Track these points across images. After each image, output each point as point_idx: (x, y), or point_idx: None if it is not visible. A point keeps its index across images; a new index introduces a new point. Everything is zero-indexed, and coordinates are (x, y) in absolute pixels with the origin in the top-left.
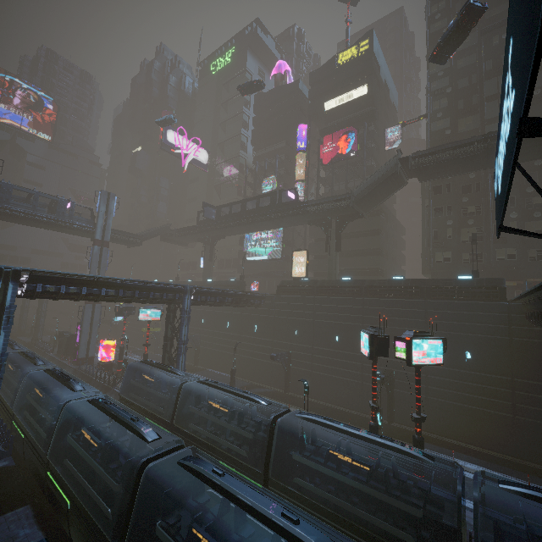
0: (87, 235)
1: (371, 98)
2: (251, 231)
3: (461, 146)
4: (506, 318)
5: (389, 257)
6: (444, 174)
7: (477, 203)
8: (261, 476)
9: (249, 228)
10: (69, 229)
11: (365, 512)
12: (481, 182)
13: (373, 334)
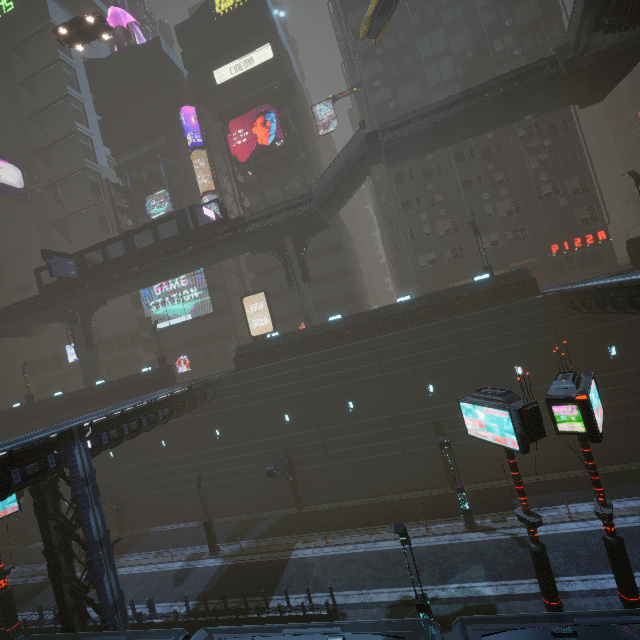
0: None
1: (280, 65)
2: (153, 283)
3: (440, 109)
4: (547, 313)
5: (356, 276)
6: (415, 154)
7: (443, 189)
8: None
9: (149, 278)
10: None
11: None
12: (442, 164)
13: (522, 408)
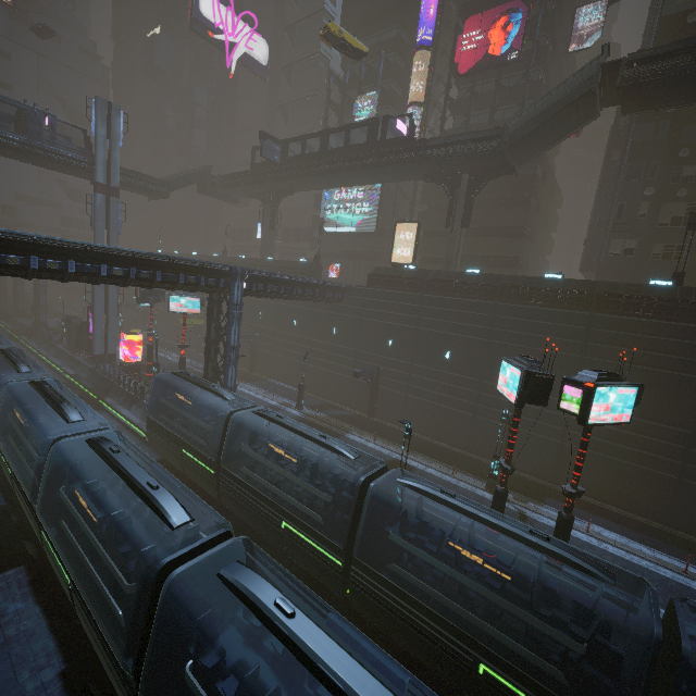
0: (84, 176)
1: None
2: (333, 186)
3: None
4: None
5: (534, 242)
6: (670, 102)
7: None
8: (341, 552)
9: (331, 180)
10: (52, 162)
11: (493, 628)
12: None
13: (531, 371)
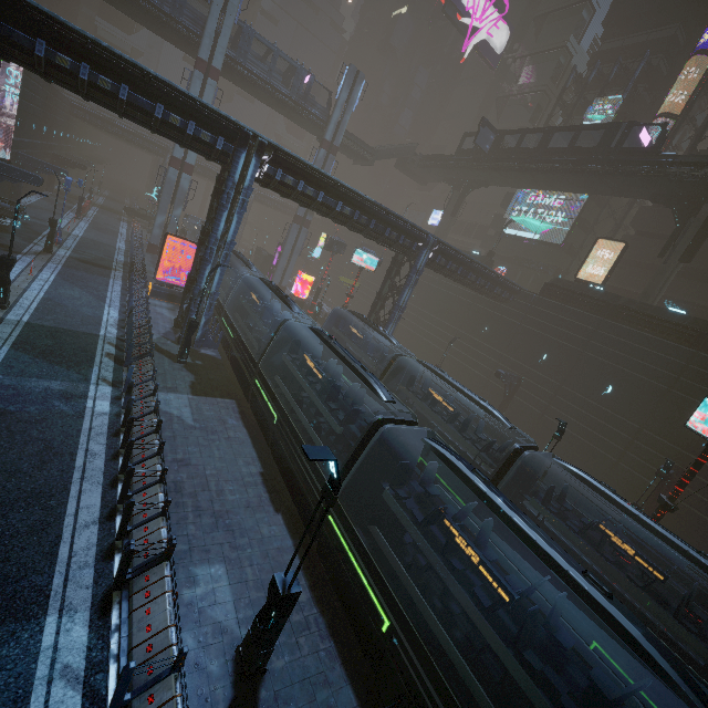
0: (315, 132)
1: None
2: (534, 187)
3: None
4: None
5: None
6: None
7: None
8: (472, 499)
9: (536, 180)
10: (299, 115)
11: None
12: None
13: None
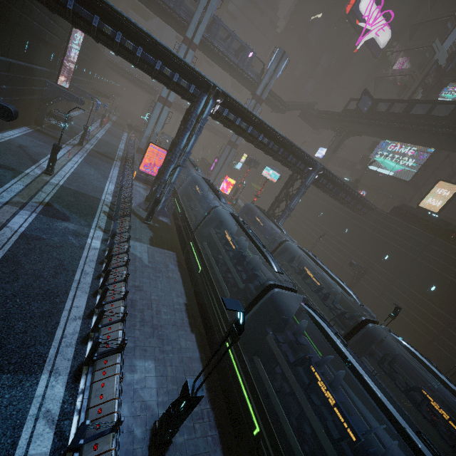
0: (250, 89)
1: None
2: (395, 139)
3: None
4: None
5: None
6: None
7: None
8: (325, 349)
9: (397, 135)
10: (241, 77)
11: None
12: None
13: None
